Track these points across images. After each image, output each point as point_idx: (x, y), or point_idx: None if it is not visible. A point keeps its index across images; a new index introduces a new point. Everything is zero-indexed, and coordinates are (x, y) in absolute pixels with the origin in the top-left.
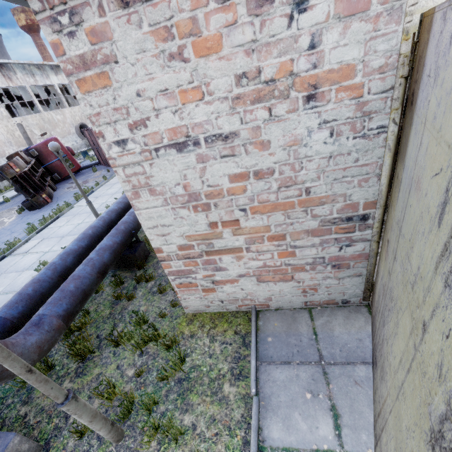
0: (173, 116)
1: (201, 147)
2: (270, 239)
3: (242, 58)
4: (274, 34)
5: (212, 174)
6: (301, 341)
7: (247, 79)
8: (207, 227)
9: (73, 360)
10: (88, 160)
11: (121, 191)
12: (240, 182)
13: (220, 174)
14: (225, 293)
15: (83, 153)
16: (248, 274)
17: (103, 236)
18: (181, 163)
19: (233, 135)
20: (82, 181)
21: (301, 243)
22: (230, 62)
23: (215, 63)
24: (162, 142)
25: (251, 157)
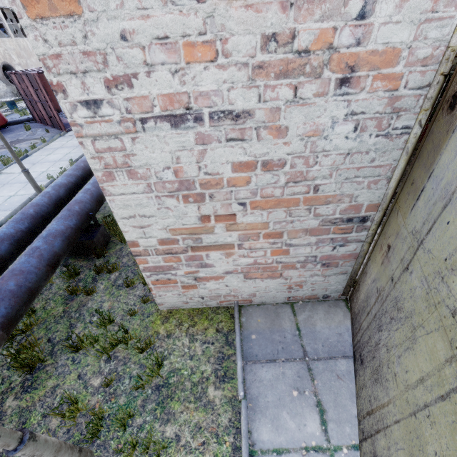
0: (171, 78)
1: (204, 124)
2: (266, 237)
3: (276, 12)
4: None
5: (213, 159)
6: (286, 337)
7: (276, 43)
8: (198, 220)
9: (16, 371)
10: (17, 114)
11: (66, 159)
12: (244, 172)
13: (222, 161)
14: (207, 289)
15: (9, 104)
16: (236, 271)
17: (49, 216)
18: (175, 142)
19: (246, 115)
20: (11, 140)
21: (298, 241)
22: (259, 15)
23: (238, 12)
24: (151, 111)
25: (263, 145)
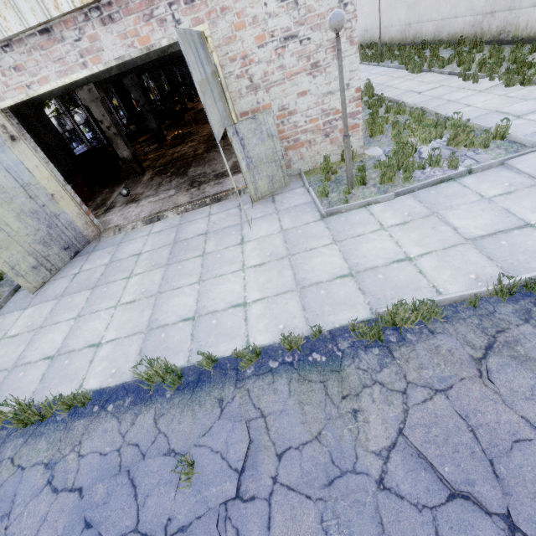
0: None
1: None
2: None
3: None
4: None
5: None
6: None
7: None
8: None
9: None
10: None
11: None
12: None
13: None
14: None
15: None
16: None
17: None
18: None
19: None
20: None
21: None
22: None
23: None
24: None
25: None
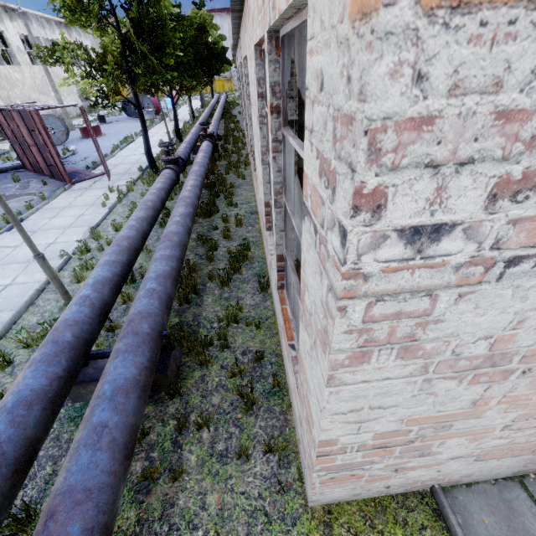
0: None
1: None
2: None
3: None
4: None
5: None
6: None
7: None
8: (470, 403)
9: None
10: None
11: (80, 224)
12: None
13: None
14: (404, 478)
15: None
16: (470, 454)
17: (93, 338)
18: None
19: None
20: None
21: None
22: None
23: None
24: None
25: None
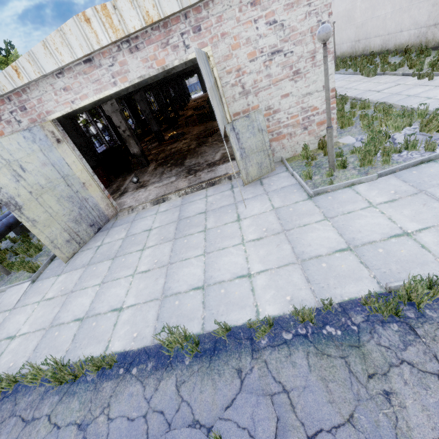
0: None
1: None
2: None
3: None
4: (17, 128)
5: None
6: None
7: None
8: None
9: None
10: None
11: None
12: None
13: None
14: None
15: None
16: None
17: None
18: None
19: None
20: None
21: None
22: None
23: None
24: None
25: None
